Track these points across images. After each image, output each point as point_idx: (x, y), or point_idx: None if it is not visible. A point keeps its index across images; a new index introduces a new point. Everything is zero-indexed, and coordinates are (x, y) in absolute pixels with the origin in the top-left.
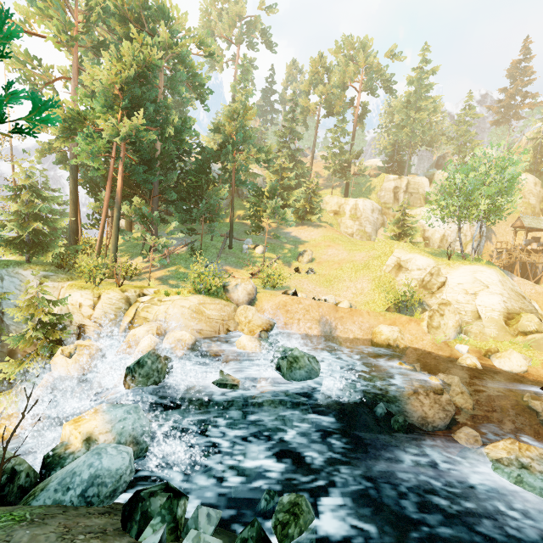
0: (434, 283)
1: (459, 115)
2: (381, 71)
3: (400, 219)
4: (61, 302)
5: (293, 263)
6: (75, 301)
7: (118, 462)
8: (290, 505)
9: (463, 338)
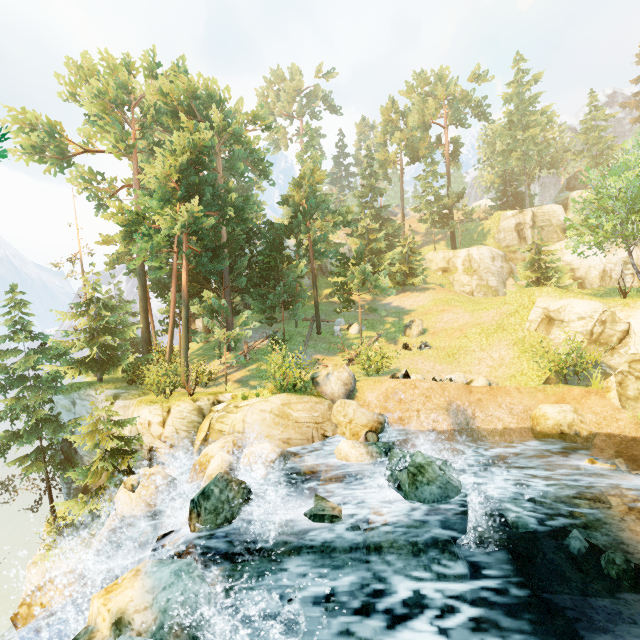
0: (611, 334)
1: (584, 122)
2: (467, 98)
3: (534, 260)
4: (129, 422)
5: (400, 339)
6: (144, 419)
7: None
8: None
9: None
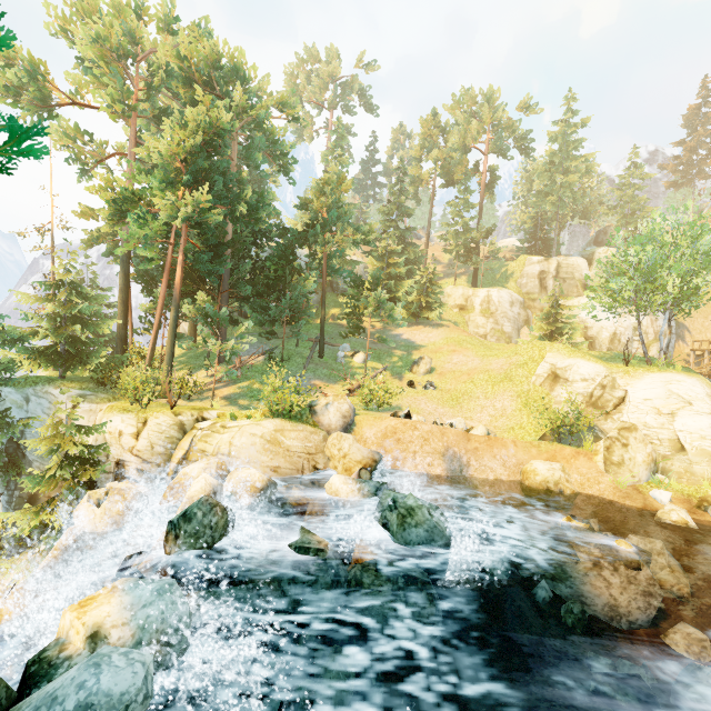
0: (609, 400)
1: (622, 177)
2: (513, 128)
3: (551, 313)
4: (96, 430)
5: (406, 375)
6: (115, 428)
7: (125, 681)
8: None
9: (661, 481)
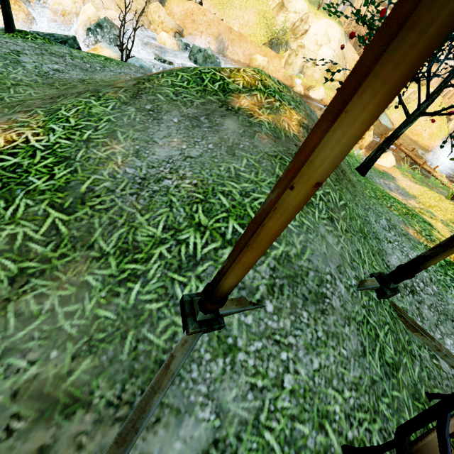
0: (300, 30)
1: None
2: None
3: None
4: None
5: None
6: None
7: (148, 65)
8: None
9: (301, 77)
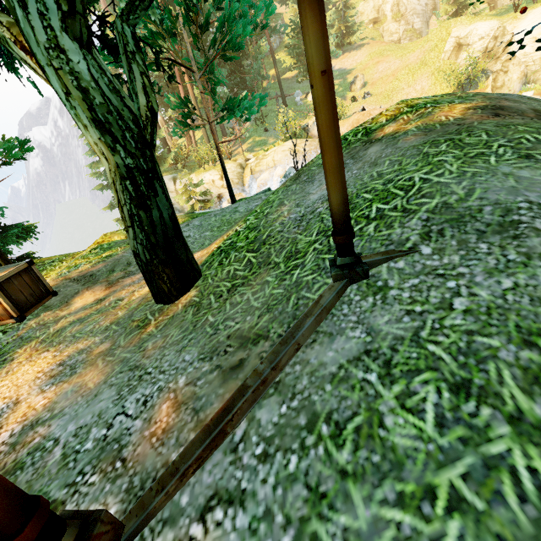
0: (499, 47)
1: None
2: None
3: None
4: (200, 184)
5: (348, 95)
6: (208, 180)
7: None
8: None
9: (529, 88)
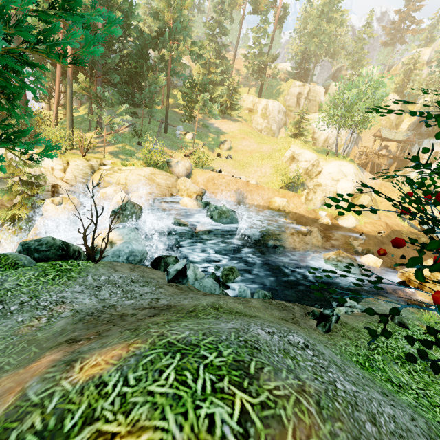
0: (314, 172)
1: (359, 32)
2: None
3: (299, 121)
4: (35, 165)
5: (216, 150)
6: (47, 165)
7: (141, 247)
8: (229, 269)
9: (325, 208)
